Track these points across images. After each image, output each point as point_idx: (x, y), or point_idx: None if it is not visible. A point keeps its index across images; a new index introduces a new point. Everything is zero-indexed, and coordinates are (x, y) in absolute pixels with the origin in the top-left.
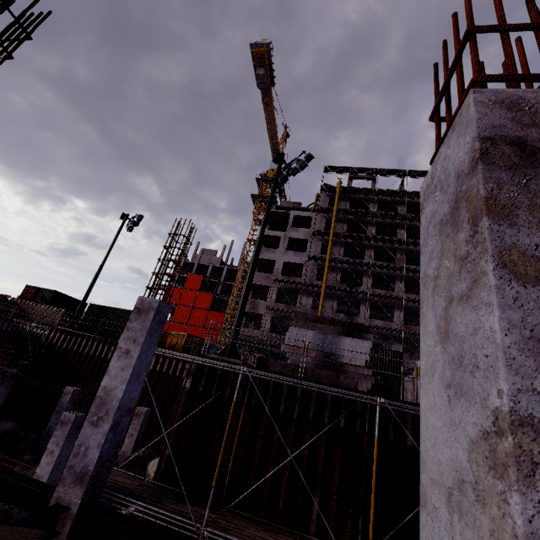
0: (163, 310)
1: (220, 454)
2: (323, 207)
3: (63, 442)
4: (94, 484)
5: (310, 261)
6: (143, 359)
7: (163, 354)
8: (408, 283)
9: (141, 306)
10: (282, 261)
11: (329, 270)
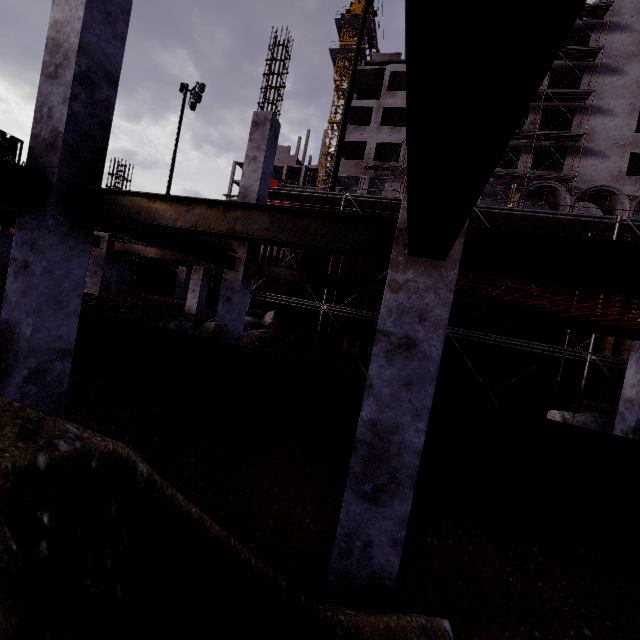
0: (275, 124)
1: (331, 259)
2: None
3: (201, 283)
4: (251, 249)
5: None
6: (267, 166)
7: (273, 191)
8: (538, 158)
9: (257, 120)
10: (374, 142)
11: None
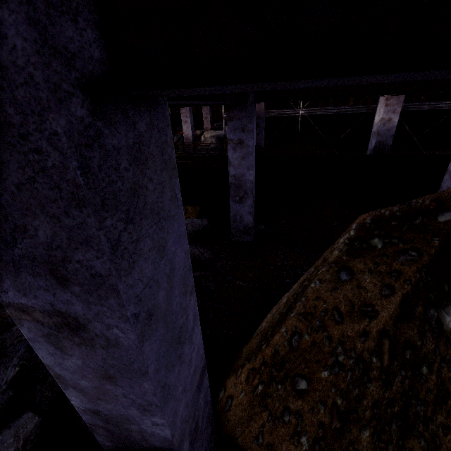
0: None
1: None
2: None
3: (189, 115)
4: None
5: None
6: None
7: None
8: None
9: None
10: None
11: None
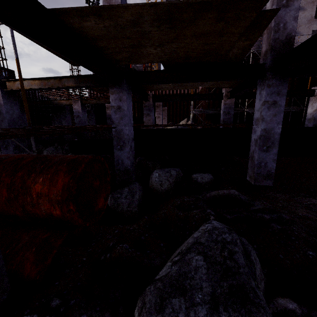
0: None
1: None
2: None
3: (161, 112)
4: None
5: None
6: None
7: None
8: None
9: None
10: None
11: None
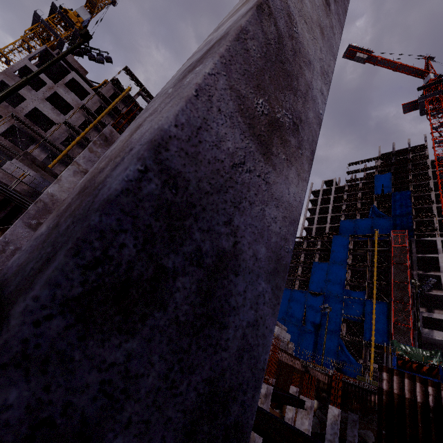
0: None
1: None
2: (105, 94)
3: None
4: None
5: (64, 126)
6: None
7: None
8: None
9: None
10: (34, 105)
11: (78, 144)
